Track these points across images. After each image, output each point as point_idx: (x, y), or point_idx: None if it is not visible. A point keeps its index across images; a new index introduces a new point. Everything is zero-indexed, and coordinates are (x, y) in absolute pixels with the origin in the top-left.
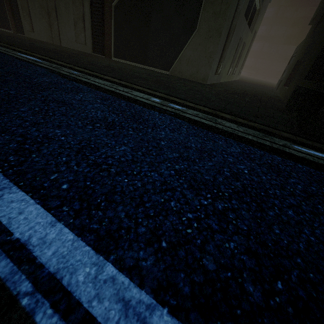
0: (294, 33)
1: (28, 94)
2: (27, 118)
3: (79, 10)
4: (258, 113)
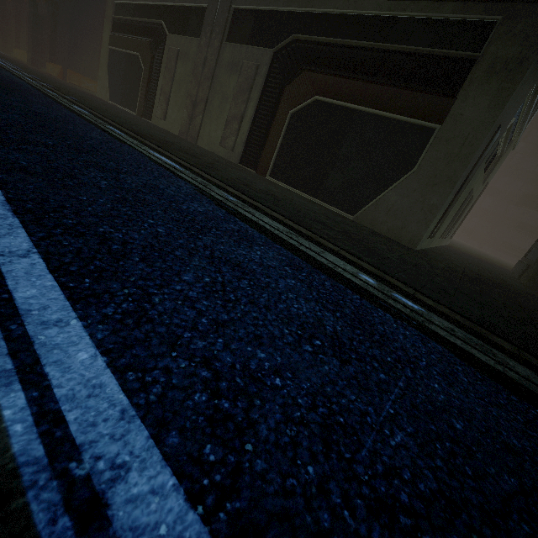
0: (537, 193)
1: (183, 238)
2: (199, 305)
3: (239, 108)
4: None
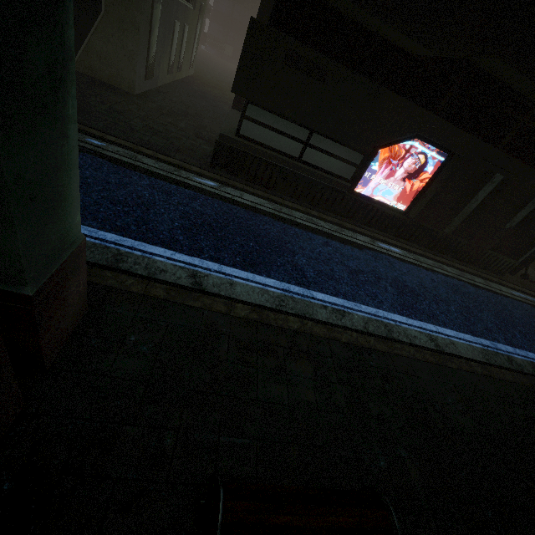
0: None
1: None
2: None
3: None
4: (183, 146)
